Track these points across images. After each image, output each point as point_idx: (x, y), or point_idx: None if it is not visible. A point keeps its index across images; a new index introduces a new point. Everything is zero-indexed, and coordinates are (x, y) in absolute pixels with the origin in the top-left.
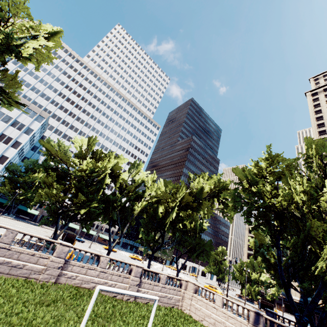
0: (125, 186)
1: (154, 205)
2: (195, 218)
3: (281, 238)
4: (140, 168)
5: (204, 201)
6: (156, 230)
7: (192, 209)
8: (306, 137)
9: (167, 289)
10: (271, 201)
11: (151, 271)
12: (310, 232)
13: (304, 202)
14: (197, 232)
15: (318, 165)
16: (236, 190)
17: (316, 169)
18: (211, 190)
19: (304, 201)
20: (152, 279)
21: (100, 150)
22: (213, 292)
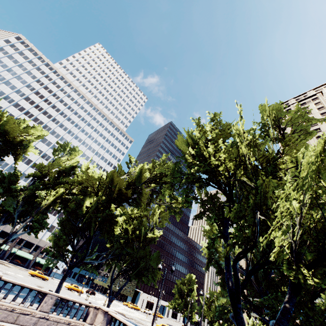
0: (48, 173)
1: (79, 196)
2: (145, 225)
3: (231, 224)
4: (76, 156)
5: (144, 190)
6: (77, 232)
7: (129, 201)
8: (260, 104)
9: (52, 323)
10: (211, 162)
11: (22, 286)
12: (266, 201)
13: (250, 144)
14: (141, 240)
15: (273, 123)
16: (177, 164)
17: (272, 134)
18: (150, 172)
19: (250, 143)
20: (22, 301)
21: (4, 112)
22: (128, 324)
